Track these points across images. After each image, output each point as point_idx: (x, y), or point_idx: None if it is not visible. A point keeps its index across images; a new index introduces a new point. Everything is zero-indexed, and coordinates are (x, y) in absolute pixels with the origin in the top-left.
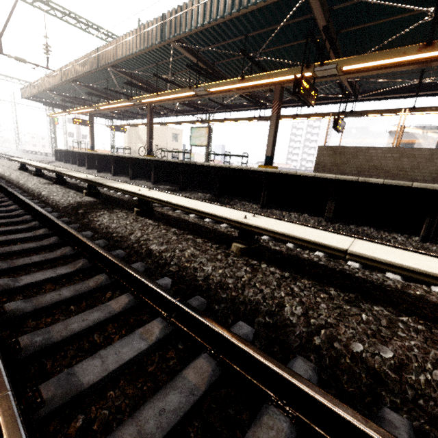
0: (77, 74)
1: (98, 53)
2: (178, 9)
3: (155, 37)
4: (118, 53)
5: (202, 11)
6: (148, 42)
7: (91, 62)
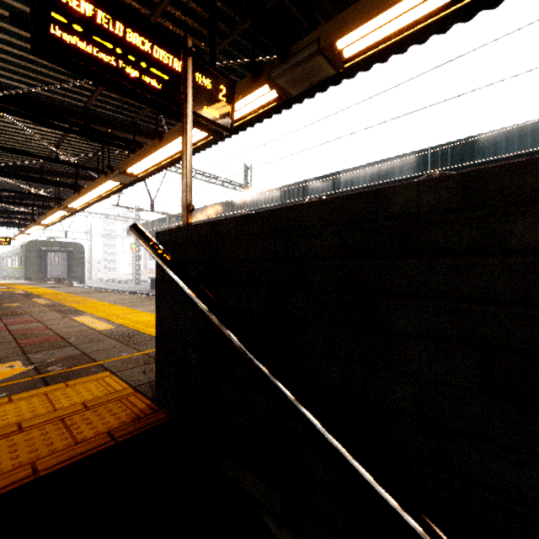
0: (205, 217)
1: (249, 210)
2: (320, 178)
3: (296, 195)
4: (256, 204)
5: (343, 181)
6: (289, 198)
7: (223, 209)
